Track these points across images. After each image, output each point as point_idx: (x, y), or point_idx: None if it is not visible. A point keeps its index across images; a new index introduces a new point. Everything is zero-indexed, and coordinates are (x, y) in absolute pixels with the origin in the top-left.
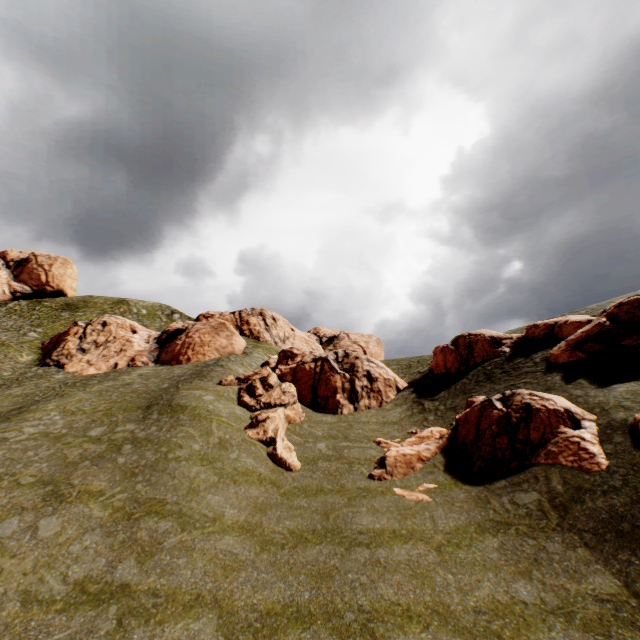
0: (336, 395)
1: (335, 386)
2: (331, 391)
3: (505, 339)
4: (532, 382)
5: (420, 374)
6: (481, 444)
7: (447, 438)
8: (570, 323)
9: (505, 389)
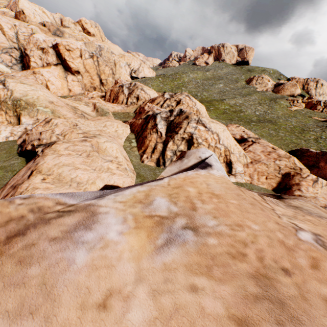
0: (315, 111)
1: (316, 108)
2: (314, 109)
3: None
4: None
5: None
6: None
7: None
8: None
9: None
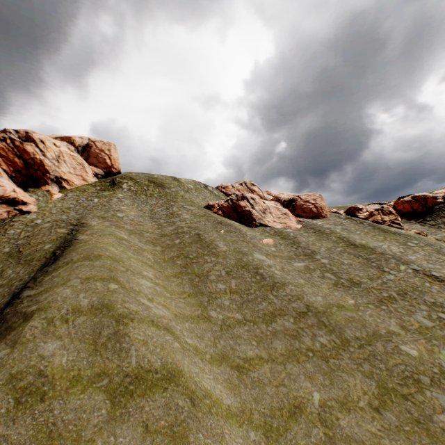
0: None
1: None
2: None
3: (437, 197)
4: None
5: None
6: None
7: None
8: None
9: None
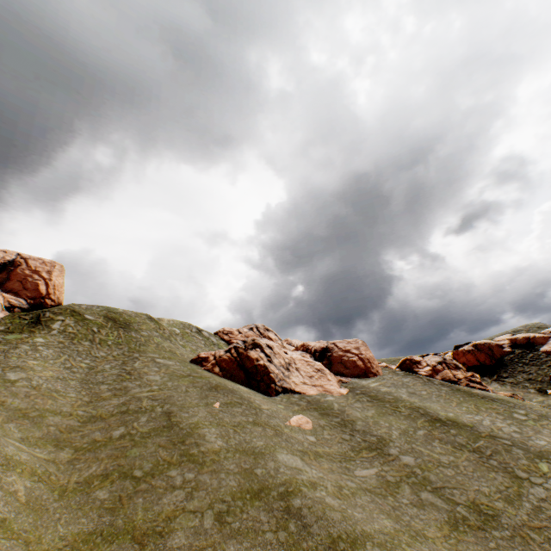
0: None
1: None
2: None
3: (502, 344)
4: None
5: None
6: None
7: None
8: (538, 337)
9: (549, 367)
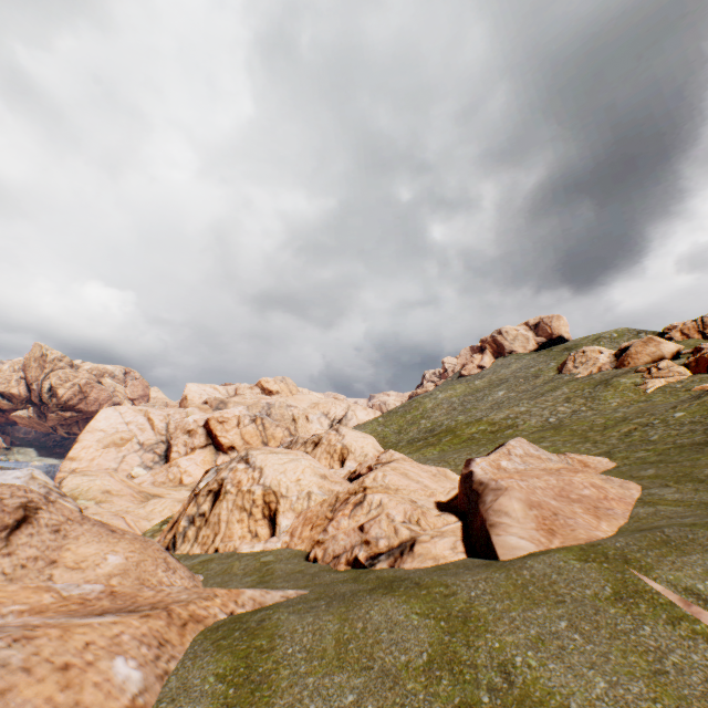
0: None
1: None
2: None
3: None
4: None
5: None
6: None
7: None
8: None
9: None
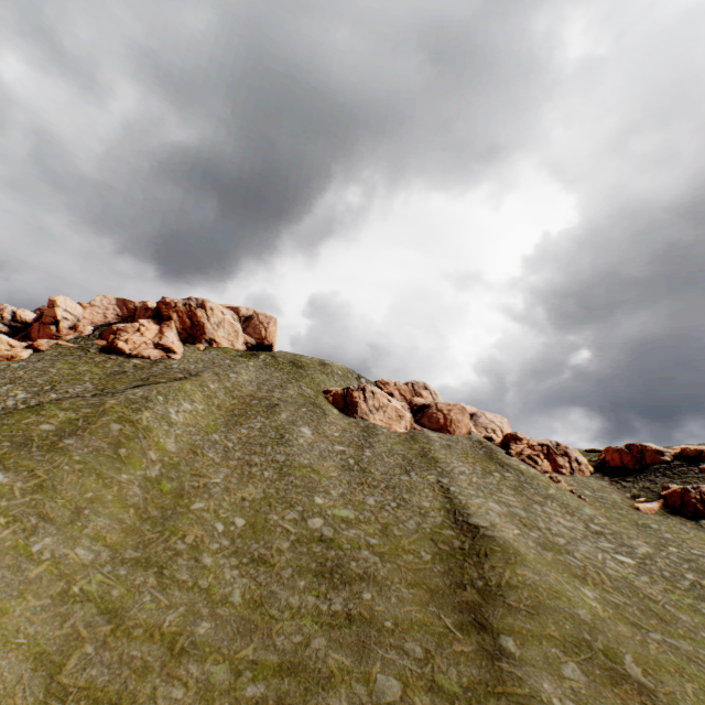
0: (562, 470)
1: (560, 464)
2: (558, 467)
3: (665, 452)
4: (698, 482)
5: (593, 462)
6: (687, 507)
7: (661, 503)
8: None
9: (680, 483)
